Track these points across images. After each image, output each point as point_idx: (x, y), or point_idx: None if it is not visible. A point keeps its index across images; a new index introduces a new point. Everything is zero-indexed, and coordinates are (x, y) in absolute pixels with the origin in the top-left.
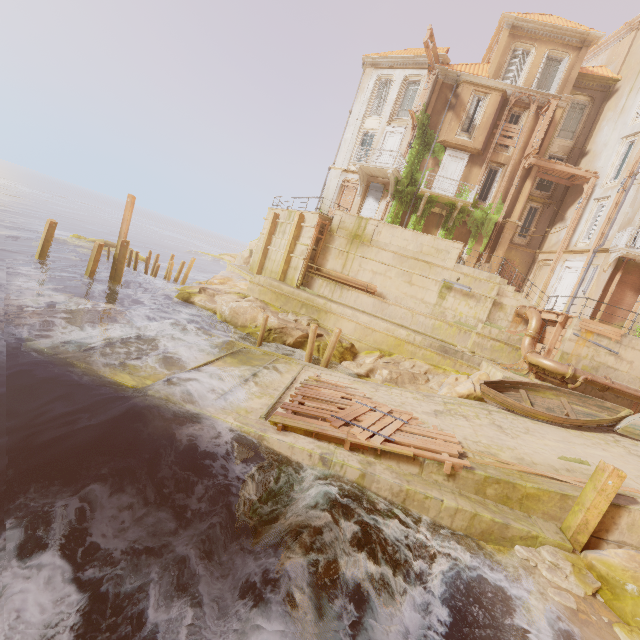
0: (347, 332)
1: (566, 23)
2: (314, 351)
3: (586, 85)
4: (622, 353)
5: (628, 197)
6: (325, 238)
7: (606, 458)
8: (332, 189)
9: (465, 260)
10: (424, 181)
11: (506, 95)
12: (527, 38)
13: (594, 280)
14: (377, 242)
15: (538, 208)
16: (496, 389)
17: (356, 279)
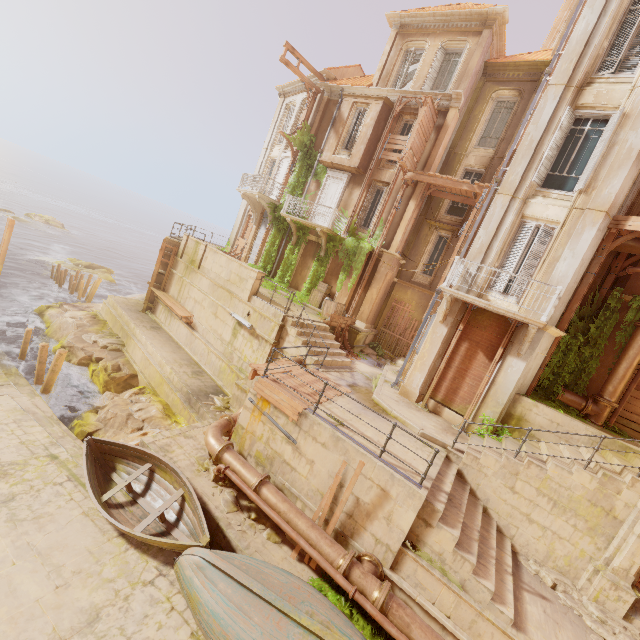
0: (137, 361)
1: (463, 7)
2: (90, 375)
3: (510, 76)
4: (301, 443)
5: (486, 214)
6: (173, 263)
7: (7, 598)
8: (240, 218)
9: (336, 297)
10: (284, 205)
11: (391, 102)
12: (419, 35)
13: (428, 334)
14: (204, 268)
15: (449, 237)
16: (121, 454)
17: (183, 307)
